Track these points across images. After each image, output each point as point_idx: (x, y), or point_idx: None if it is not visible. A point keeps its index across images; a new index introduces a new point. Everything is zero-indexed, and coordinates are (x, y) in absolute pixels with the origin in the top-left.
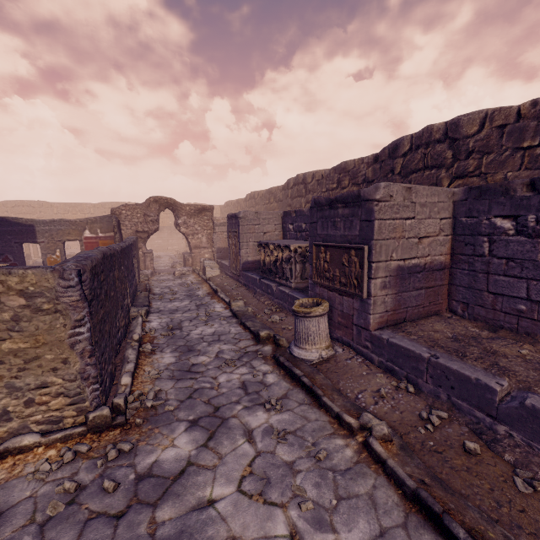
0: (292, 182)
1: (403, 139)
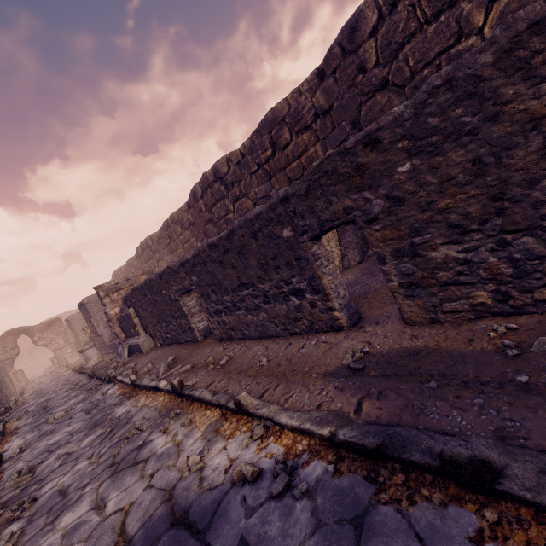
0: (114, 277)
1: (138, 248)
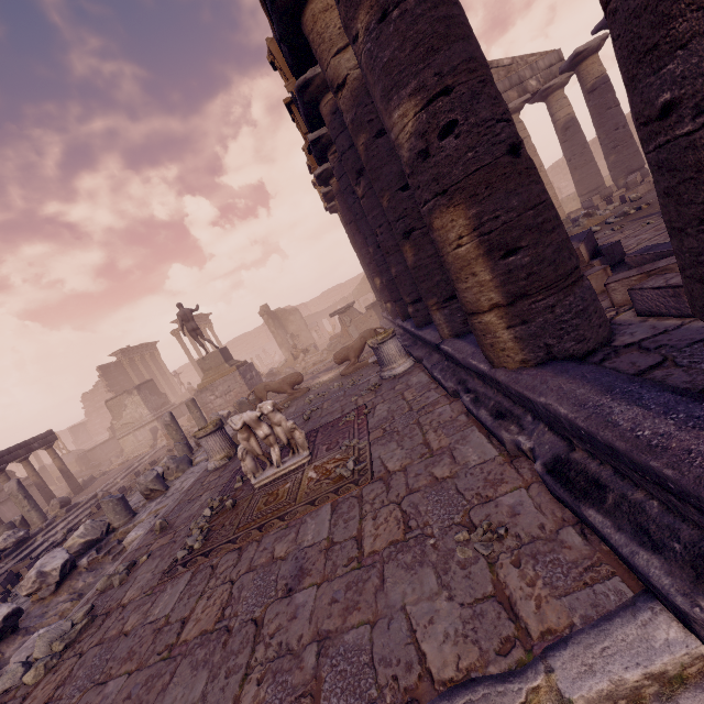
0: None
1: None
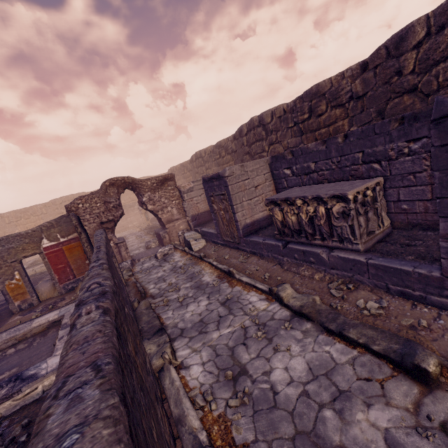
0: (245, 128)
1: (413, 25)
